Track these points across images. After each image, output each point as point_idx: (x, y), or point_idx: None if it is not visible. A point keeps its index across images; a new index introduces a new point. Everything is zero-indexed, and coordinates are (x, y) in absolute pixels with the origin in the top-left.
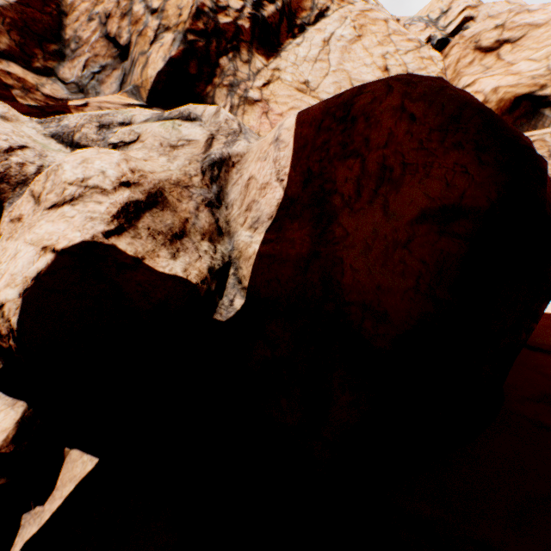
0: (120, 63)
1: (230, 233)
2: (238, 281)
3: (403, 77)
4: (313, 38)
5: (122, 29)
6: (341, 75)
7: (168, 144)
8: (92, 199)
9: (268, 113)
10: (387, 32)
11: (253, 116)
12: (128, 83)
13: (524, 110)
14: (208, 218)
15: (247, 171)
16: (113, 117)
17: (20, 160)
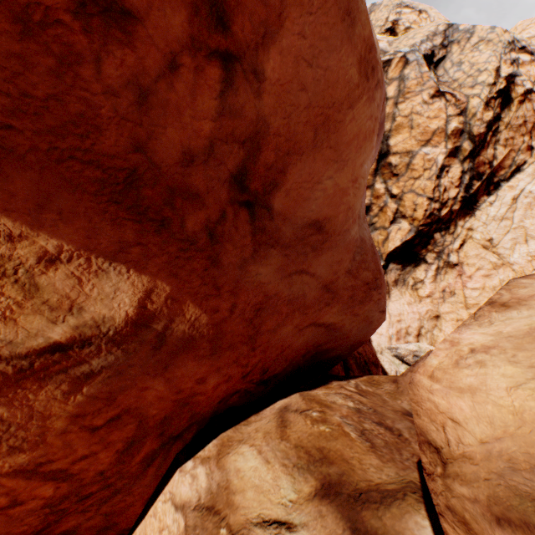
0: None
1: None
2: None
3: None
4: (504, 196)
5: None
6: (519, 231)
7: None
8: None
9: (461, 275)
10: None
11: (451, 276)
12: None
13: None
14: None
15: None
16: (419, 353)
17: None
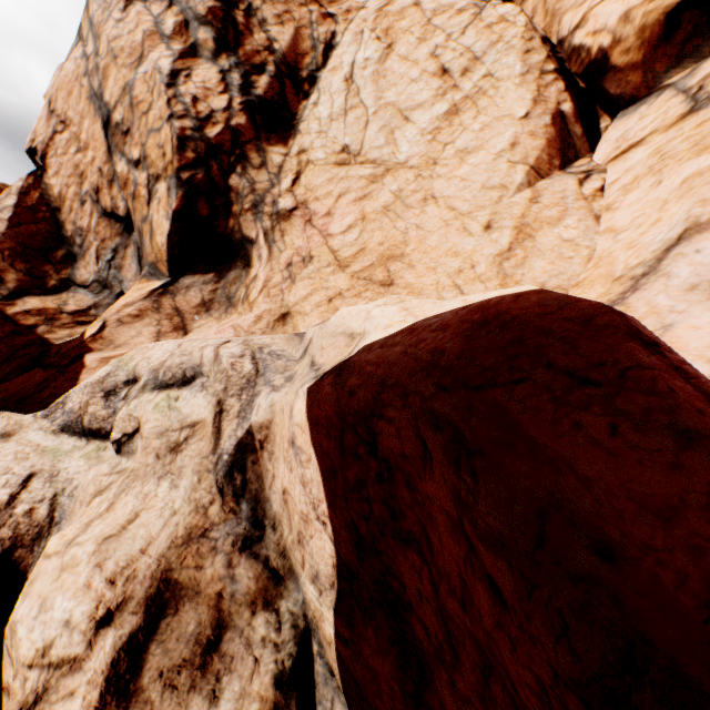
0: (128, 237)
1: (293, 570)
2: (329, 670)
3: (443, 410)
4: (331, 84)
5: (116, 199)
6: (386, 113)
7: (166, 448)
8: (59, 694)
9: (311, 220)
10: (425, 18)
11: (295, 233)
12: (145, 256)
13: (692, 25)
14: (251, 568)
15: (277, 474)
16: (115, 377)
17: (26, 507)
